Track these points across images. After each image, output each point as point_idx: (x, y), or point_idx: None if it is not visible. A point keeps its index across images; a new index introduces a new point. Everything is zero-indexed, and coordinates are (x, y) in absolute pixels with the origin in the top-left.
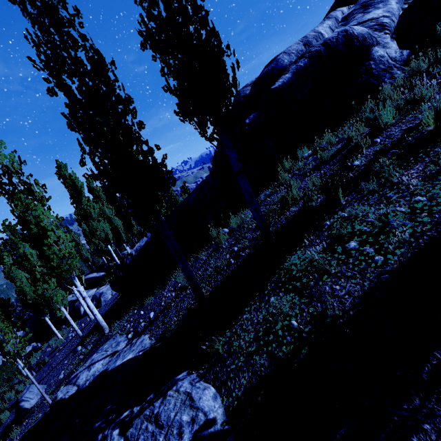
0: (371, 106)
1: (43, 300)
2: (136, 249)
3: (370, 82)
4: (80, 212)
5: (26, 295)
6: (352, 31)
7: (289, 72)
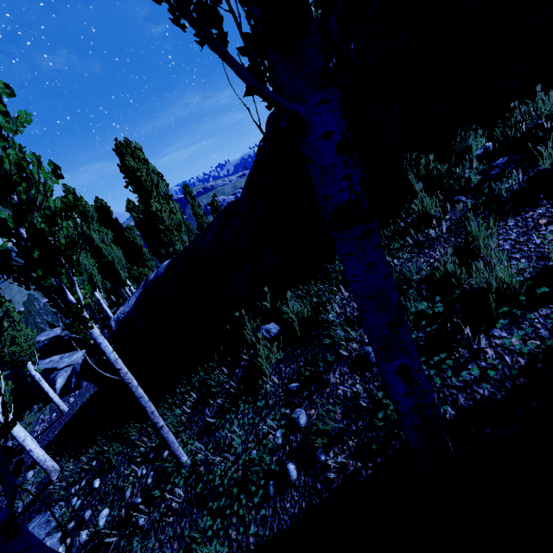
0: None
1: None
2: (118, 317)
3: None
4: None
5: None
6: None
7: None
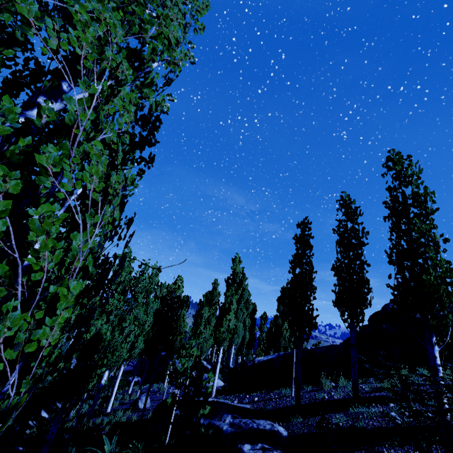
0: None
1: None
2: (259, 359)
3: None
4: None
5: None
6: None
7: None
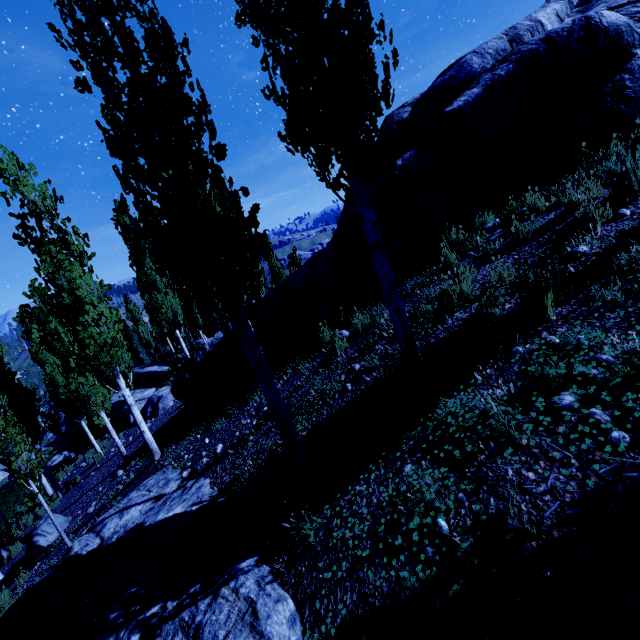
0: (617, 152)
1: (76, 399)
2: (212, 342)
3: (619, 110)
4: (141, 278)
5: (58, 387)
6: (599, 19)
7: (478, 85)
